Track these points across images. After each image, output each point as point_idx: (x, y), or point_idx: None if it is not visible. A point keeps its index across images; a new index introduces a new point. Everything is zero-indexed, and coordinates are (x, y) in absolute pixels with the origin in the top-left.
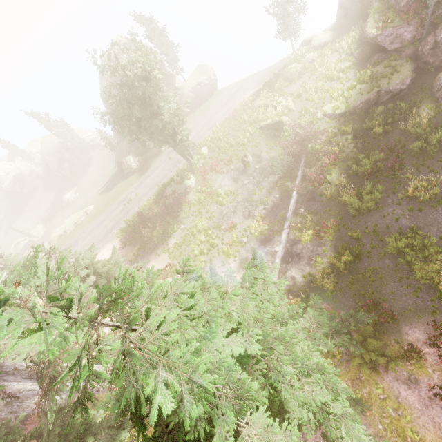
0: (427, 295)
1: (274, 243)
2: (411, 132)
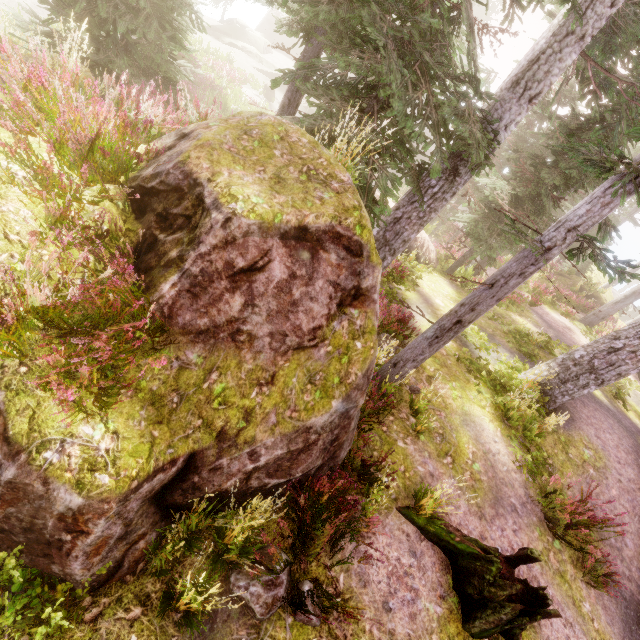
0: None
1: None
2: None
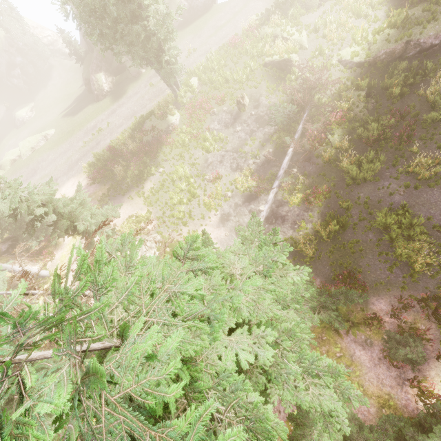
0: (401, 271)
1: (260, 202)
2: (429, 99)
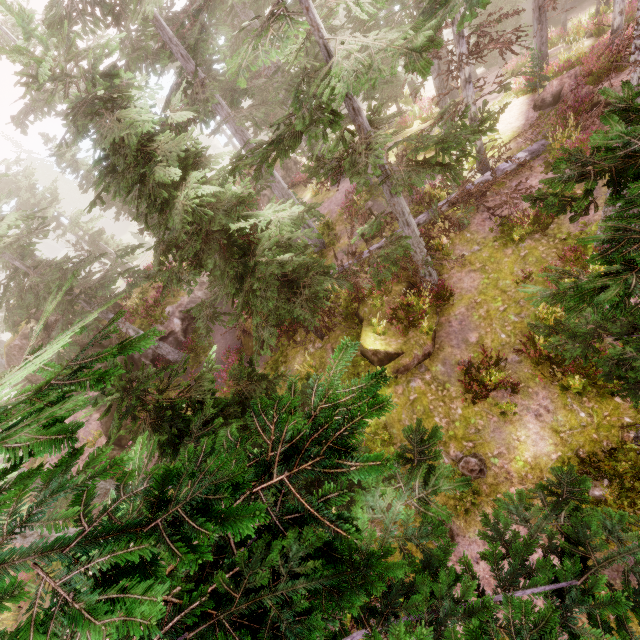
0: (574, 2)
1: None
2: None
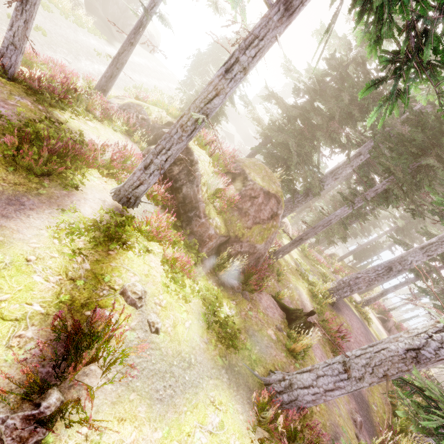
0: None
1: None
2: None
